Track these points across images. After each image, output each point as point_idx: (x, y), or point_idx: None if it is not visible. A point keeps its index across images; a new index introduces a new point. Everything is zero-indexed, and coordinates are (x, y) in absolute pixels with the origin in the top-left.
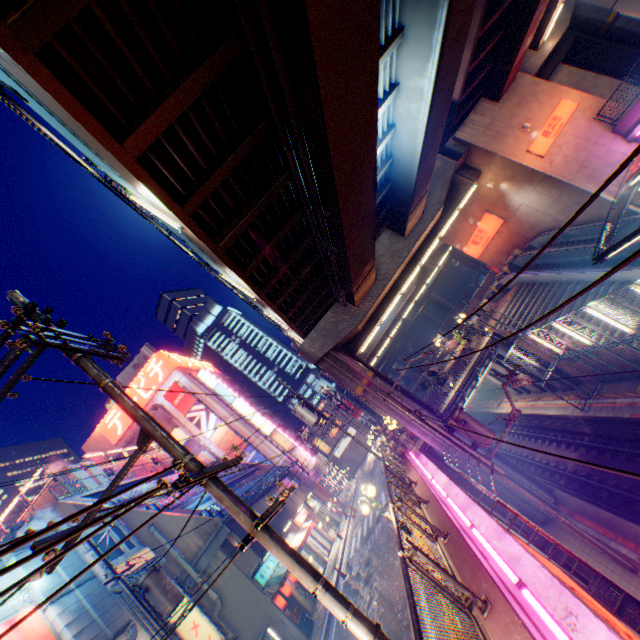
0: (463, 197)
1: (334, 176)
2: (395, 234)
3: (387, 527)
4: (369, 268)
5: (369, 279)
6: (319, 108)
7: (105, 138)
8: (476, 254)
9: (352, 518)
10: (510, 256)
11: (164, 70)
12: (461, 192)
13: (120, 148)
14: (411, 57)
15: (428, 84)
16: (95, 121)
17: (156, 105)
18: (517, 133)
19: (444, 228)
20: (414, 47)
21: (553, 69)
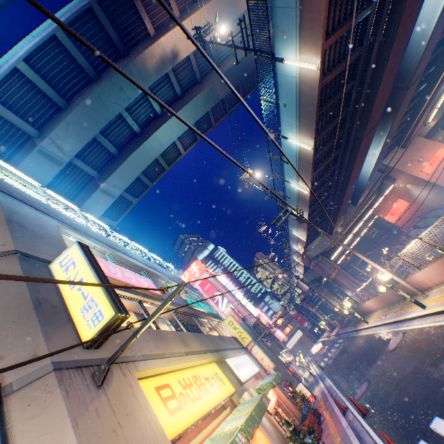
0: (386, 190)
1: (348, 181)
2: (351, 204)
3: (348, 339)
4: (342, 217)
5: (339, 223)
6: (352, 166)
7: (311, 174)
8: (392, 220)
9: (313, 363)
10: (413, 222)
11: (322, 160)
12: (385, 188)
13: (312, 175)
14: (371, 145)
15: (377, 152)
16: (312, 171)
17: (317, 166)
18: (414, 163)
19: (375, 204)
20: (373, 142)
21: (434, 133)
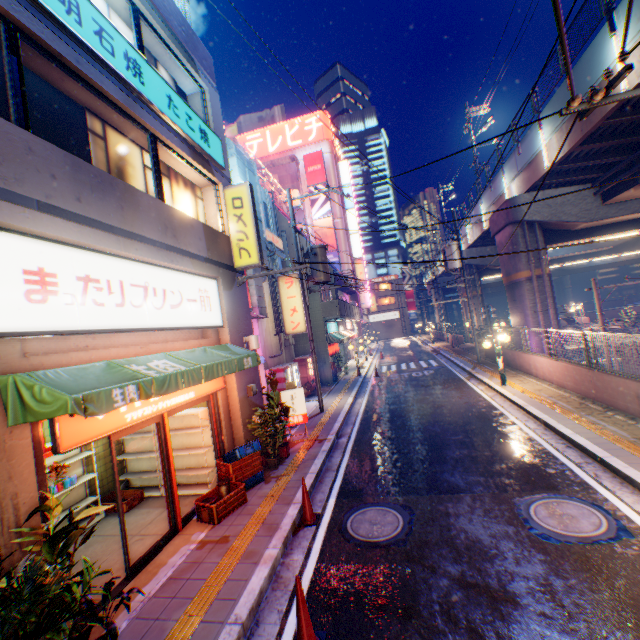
0: None
1: None
2: None
3: (446, 375)
4: None
5: None
6: None
7: None
8: None
9: (377, 358)
10: None
11: None
12: None
13: None
14: None
15: None
16: None
17: None
18: None
19: None
20: None
21: None
